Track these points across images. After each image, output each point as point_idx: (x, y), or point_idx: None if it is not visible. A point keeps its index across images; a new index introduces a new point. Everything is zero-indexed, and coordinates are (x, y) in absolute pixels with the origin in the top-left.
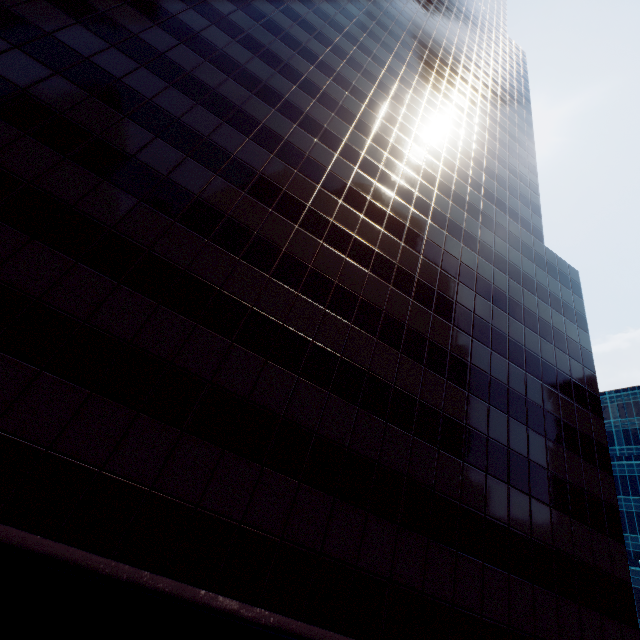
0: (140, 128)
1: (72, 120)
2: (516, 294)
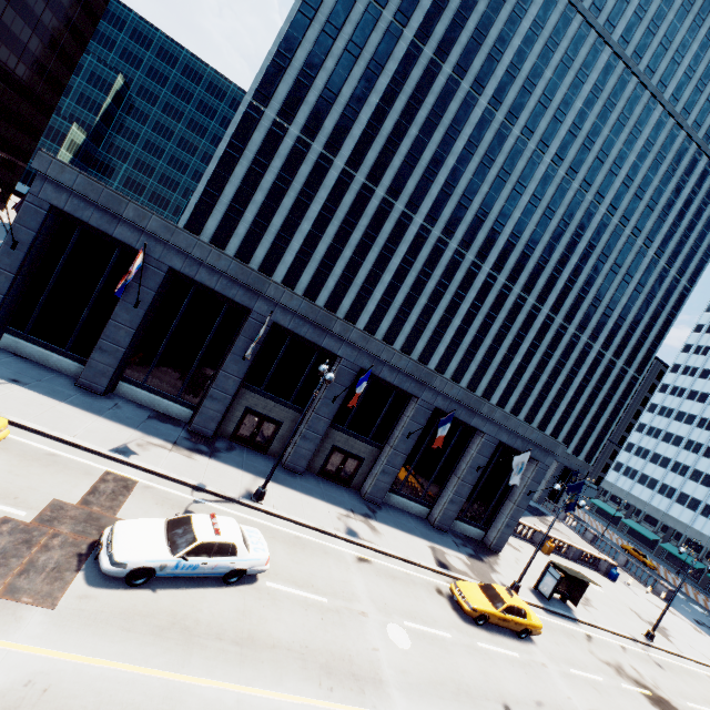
0: None
1: None
2: None
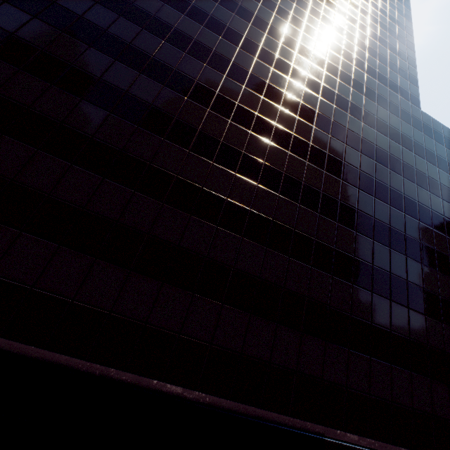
0: (75, 40)
1: (21, 39)
2: (396, 152)
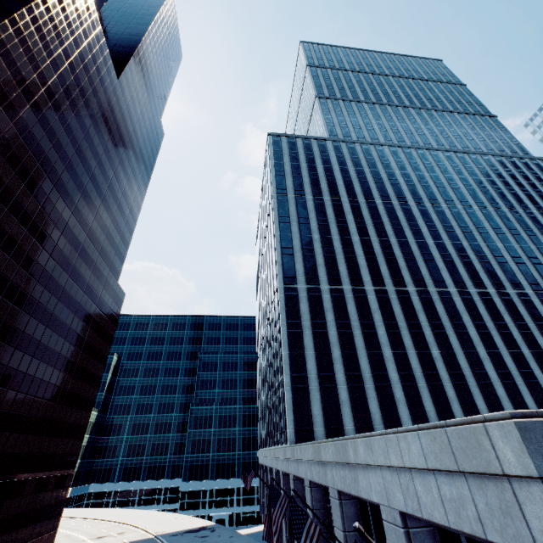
0: None
1: None
2: (97, 315)
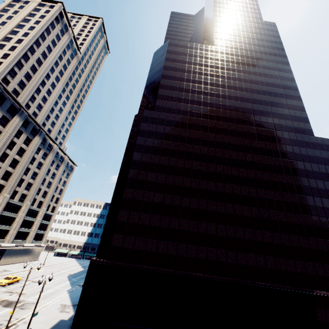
0: (187, 178)
1: (176, 185)
2: (308, 167)
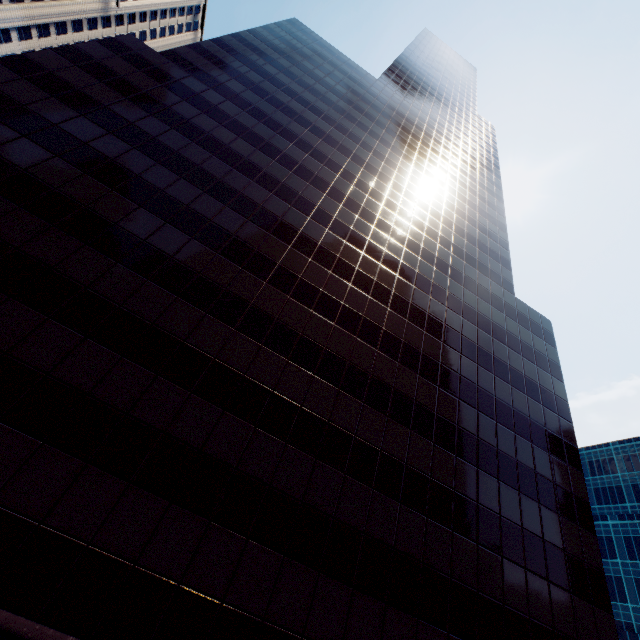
0: (125, 199)
1: (64, 194)
2: (486, 344)
